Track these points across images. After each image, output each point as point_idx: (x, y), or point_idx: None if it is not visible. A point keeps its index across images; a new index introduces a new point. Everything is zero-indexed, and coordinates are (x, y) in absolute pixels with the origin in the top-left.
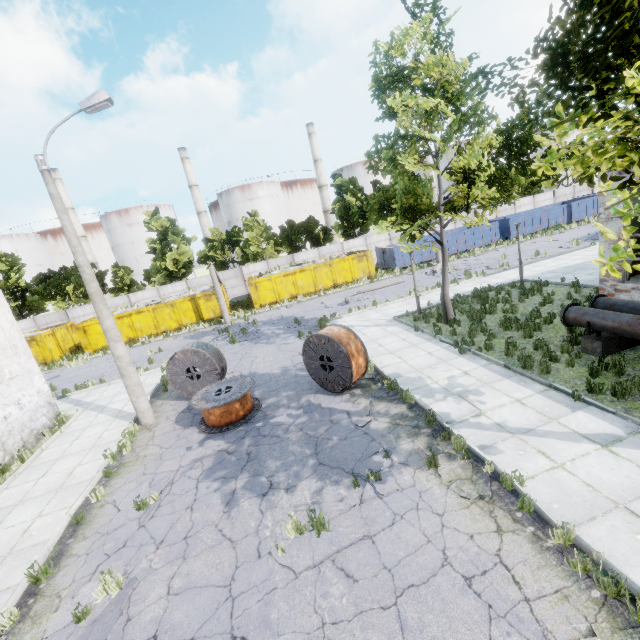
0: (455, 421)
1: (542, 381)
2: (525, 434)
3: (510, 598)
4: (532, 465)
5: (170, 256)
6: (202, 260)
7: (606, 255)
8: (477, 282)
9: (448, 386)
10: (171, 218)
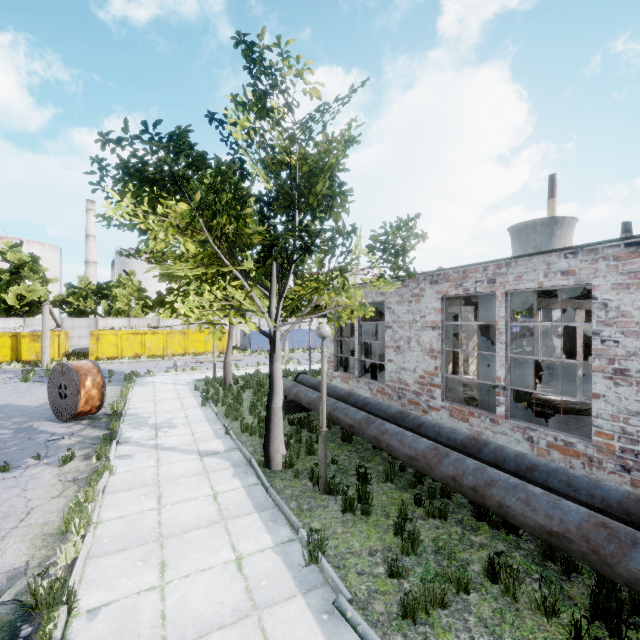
0: (129, 441)
1: (223, 422)
2: (165, 450)
3: (4, 527)
4: (140, 465)
5: (15, 290)
6: (58, 304)
7: (329, 350)
8: (289, 367)
9: (161, 423)
10: (35, 255)
